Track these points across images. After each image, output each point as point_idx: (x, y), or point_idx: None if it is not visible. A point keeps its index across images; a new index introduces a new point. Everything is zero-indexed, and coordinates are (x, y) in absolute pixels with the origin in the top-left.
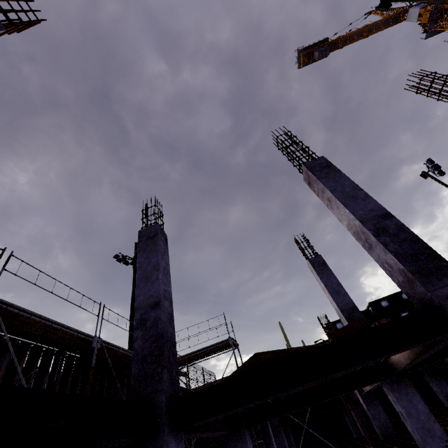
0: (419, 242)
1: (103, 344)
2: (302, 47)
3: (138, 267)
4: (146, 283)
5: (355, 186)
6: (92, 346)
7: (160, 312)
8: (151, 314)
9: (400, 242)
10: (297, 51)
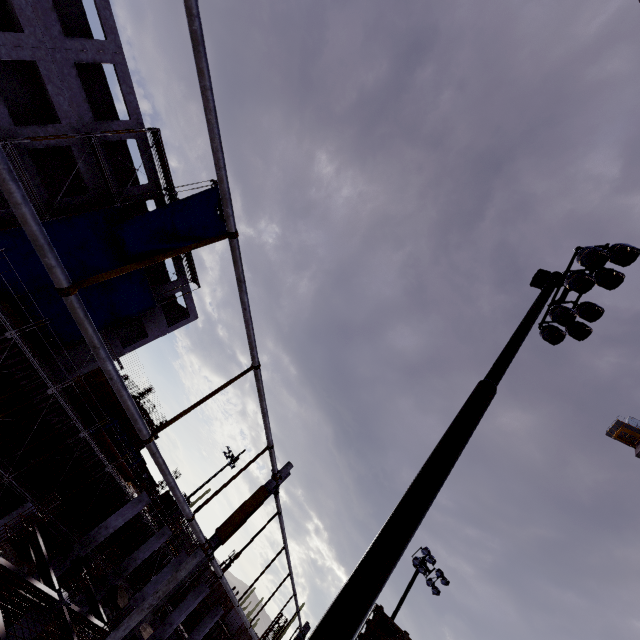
0: (160, 638)
1: (146, 522)
2: (632, 422)
3: (150, 540)
4: (143, 549)
5: (187, 609)
6: (143, 520)
7: (133, 563)
8: (133, 560)
9: (160, 632)
10: (617, 419)
